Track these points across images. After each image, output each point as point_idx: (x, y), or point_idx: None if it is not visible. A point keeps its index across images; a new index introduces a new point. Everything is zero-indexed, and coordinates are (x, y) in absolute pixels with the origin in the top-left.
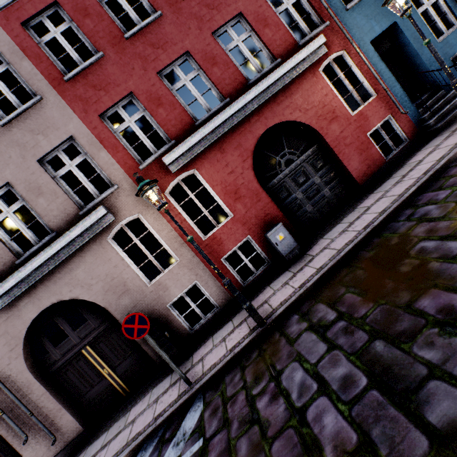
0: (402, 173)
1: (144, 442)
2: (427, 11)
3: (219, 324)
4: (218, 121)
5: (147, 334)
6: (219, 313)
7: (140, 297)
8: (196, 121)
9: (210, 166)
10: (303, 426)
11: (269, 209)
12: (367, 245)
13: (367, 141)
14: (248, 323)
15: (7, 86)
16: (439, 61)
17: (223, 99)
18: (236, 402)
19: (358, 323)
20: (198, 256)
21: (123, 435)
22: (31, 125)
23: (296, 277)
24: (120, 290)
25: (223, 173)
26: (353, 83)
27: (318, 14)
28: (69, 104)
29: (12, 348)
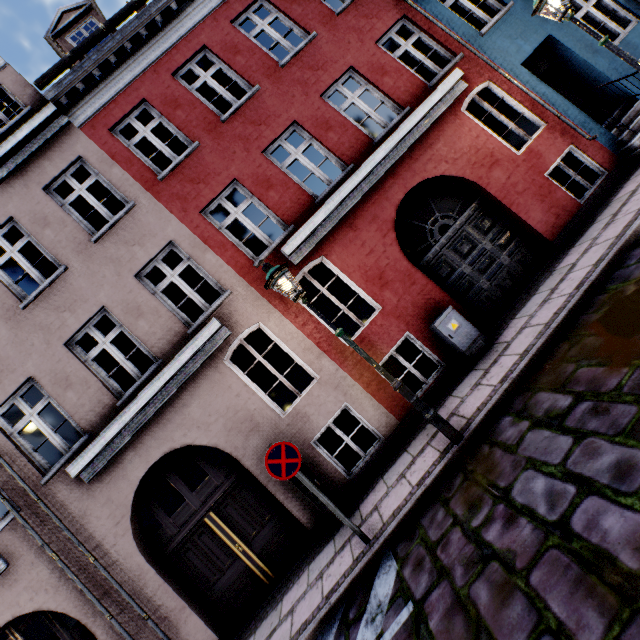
0: (610, 212)
1: (317, 632)
2: (589, 14)
3: (388, 461)
4: (345, 192)
5: (299, 471)
6: (384, 445)
7: (273, 434)
8: (316, 199)
9: (341, 250)
10: (571, 541)
11: (429, 293)
12: (589, 307)
13: (547, 183)
14: (433, 446)
15: (81, 211)
16: (627, 60)
17: (345, 167)
18: (450, 543)
19: (611, 397)
20: (344, 369)
21: (282, 631)
22: (125, 236)
23: (491, 373)
24: (246, 427)
25: (360, 256)
26: (508, 118)
27: (447, 48)
28: (166, 205)
29: (117, 522)
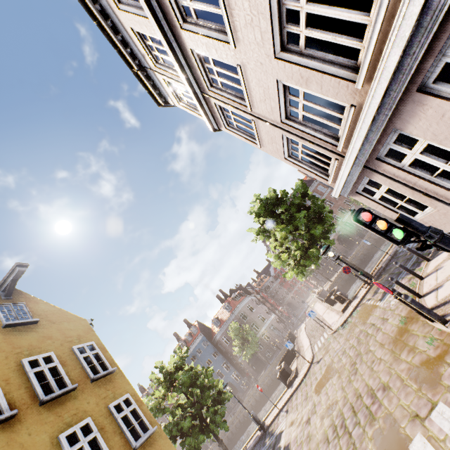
0: None
1: None
2: None
3: None
4: None
5: None
6: None
7: None
8: None
9: None
10: None
11: None
12: None
13: None
14: None
15: None
16: None
17: None
18: None
19: None
20: None
21: None
22: None
23: None
24: None
25: None
26: None
27: None
28: None
29: None
